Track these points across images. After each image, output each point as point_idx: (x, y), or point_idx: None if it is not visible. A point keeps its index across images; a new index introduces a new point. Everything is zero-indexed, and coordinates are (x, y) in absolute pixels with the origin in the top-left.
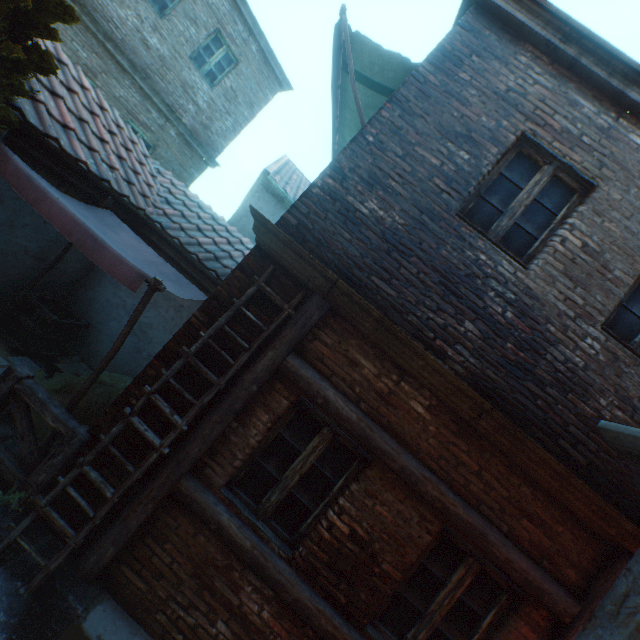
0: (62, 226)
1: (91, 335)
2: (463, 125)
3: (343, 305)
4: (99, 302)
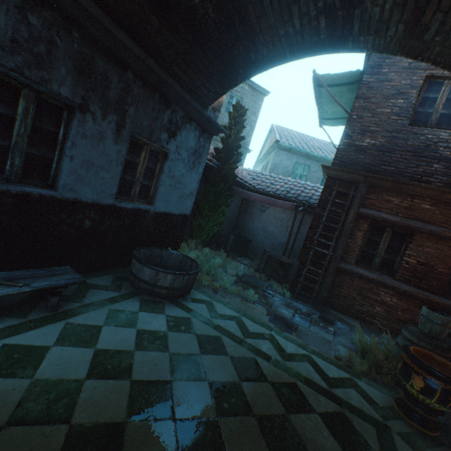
0: (260, 201)
1: (251, 245)
2: (394, 90)
3: (373, 182)
4: (248, 231)
